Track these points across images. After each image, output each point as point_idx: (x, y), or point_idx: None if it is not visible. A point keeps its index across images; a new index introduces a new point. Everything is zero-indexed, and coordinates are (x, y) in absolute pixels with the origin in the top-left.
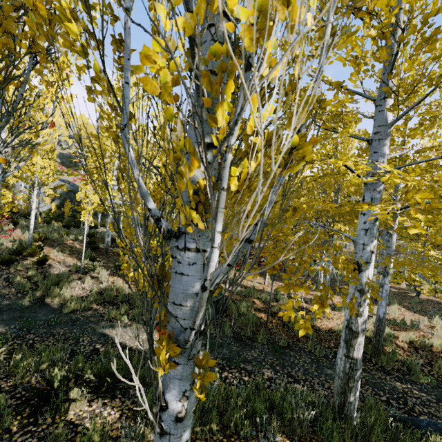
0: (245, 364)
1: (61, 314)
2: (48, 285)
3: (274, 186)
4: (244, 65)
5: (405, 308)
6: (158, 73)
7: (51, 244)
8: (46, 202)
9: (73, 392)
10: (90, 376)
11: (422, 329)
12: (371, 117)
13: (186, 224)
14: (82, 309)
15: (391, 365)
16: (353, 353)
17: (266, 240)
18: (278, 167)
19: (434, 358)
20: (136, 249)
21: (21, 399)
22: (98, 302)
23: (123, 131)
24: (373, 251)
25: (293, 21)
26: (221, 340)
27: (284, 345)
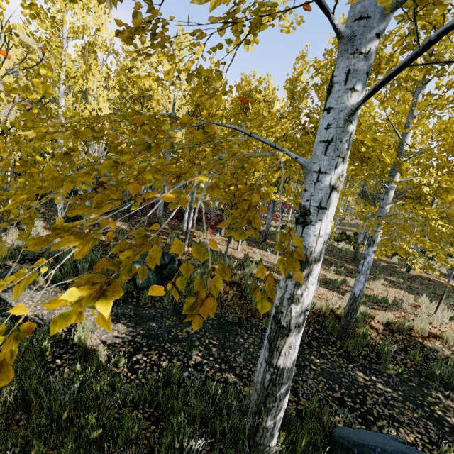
0: (172, 345)
1: None
2: None
3: None
4: None
5: (391, 284)
6: None
7: None
8: None
9: None
10: None
11: (404, 308)
12: None
13: None
14: None
15: (357, 351)
16: (278, 360)
17: None
18: None
19: (411, 344)
20: None
21: None
22: (16, 258)
23: None
24: (335, 185)
25: None
26: (154, 312)
27: (234, 321)
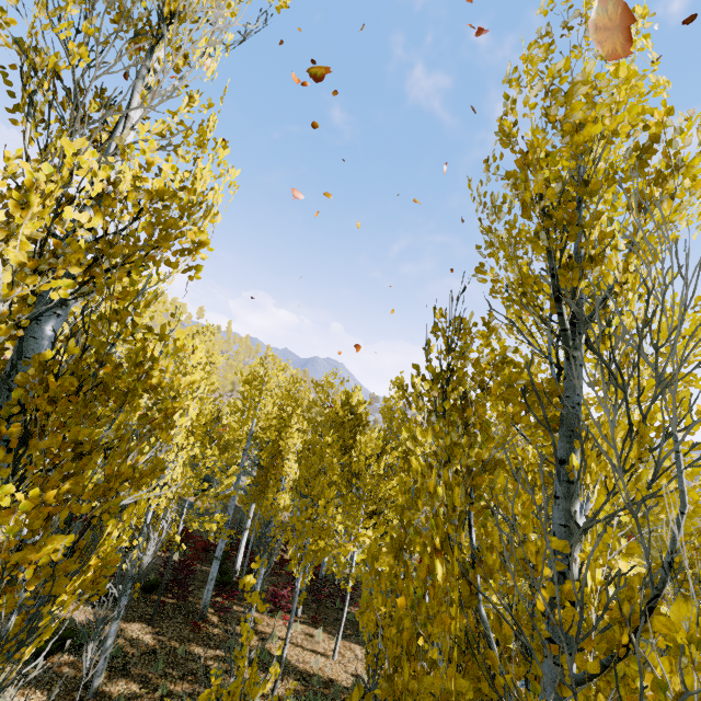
0: None
1: None
2: None
3: None
4: None
5: None
6: None
7: None
8: None
9: None
10: None
11: None
12: None
13: None
14: None
15: None
16: None
17: None
18: None
19: None
20: None
21: None
22: None
23: None
24: None
25: None
26: None
27: None
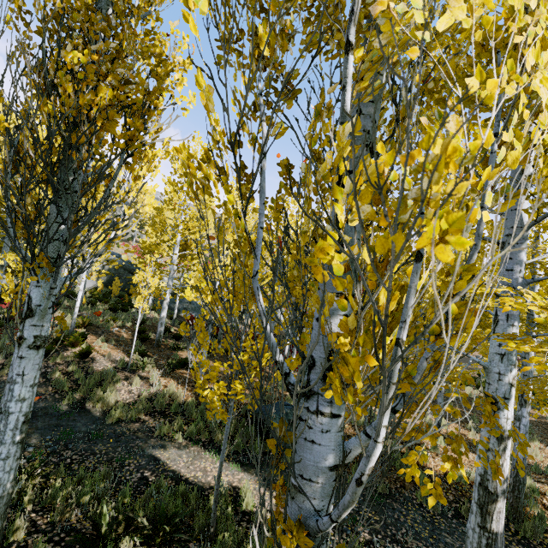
0: None
1: (104, 425)
2: (90, 385)
3: (425, 351)
4: (393, 222)
5: None
6: (328, 262)
7: (95, 331)
8: (92, 278)
9: (124, 542)
10: (143, 519)
11: None
12: (500, 213)
13: (323, 388)
14: (128, 420)
15: (538, 538)
16: (491, 524)
17: (408, 404)
18: (433, 334)
19: None
20: (215, 364)
21: (59, 544)
22: (147, 411)
23: (255, 277)
24: (512, 383)
25: (470, 221)
26: None
27: (385, 492)
